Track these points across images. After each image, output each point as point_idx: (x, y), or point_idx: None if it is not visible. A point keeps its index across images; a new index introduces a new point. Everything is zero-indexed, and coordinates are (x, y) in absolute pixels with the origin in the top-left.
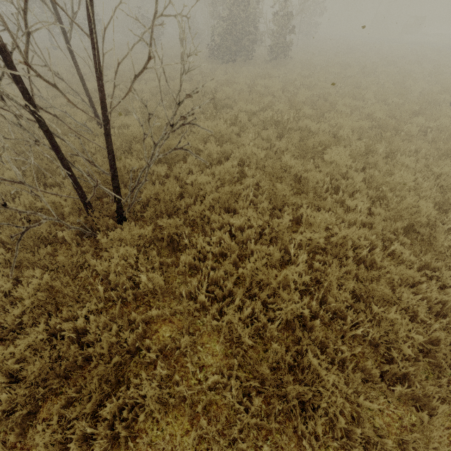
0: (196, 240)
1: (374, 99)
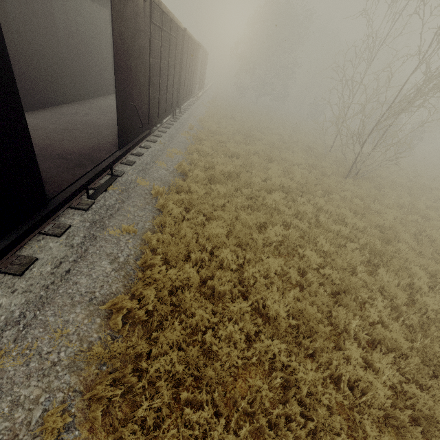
0: (386, 191)
1: None
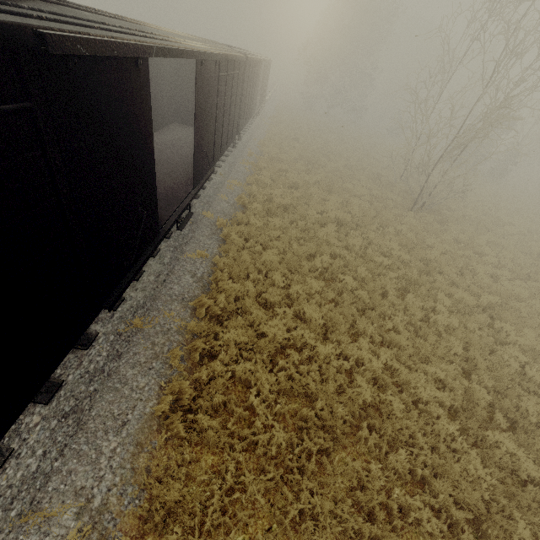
0: (450, 225)
1: None
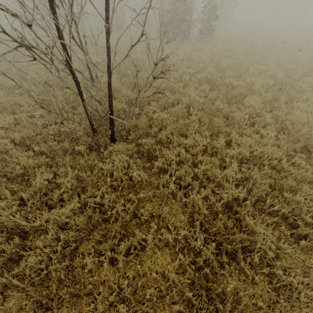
0: (165, 153)
1: (275, 65)
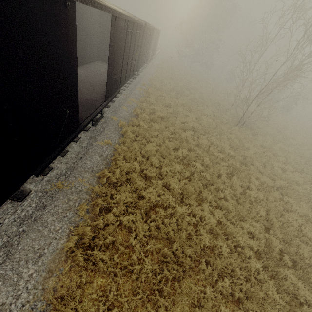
0: (258, 136)
1: None
